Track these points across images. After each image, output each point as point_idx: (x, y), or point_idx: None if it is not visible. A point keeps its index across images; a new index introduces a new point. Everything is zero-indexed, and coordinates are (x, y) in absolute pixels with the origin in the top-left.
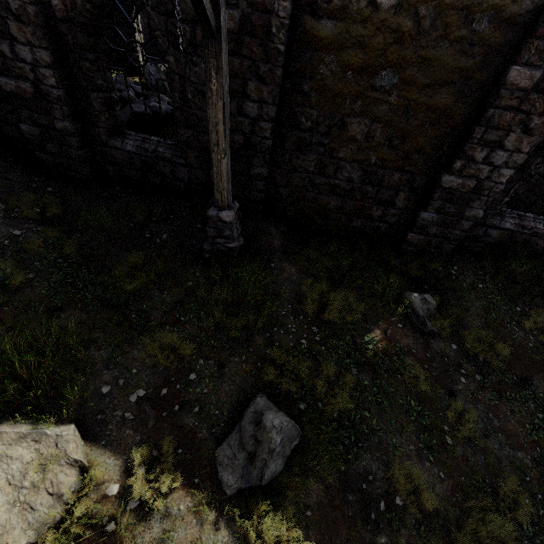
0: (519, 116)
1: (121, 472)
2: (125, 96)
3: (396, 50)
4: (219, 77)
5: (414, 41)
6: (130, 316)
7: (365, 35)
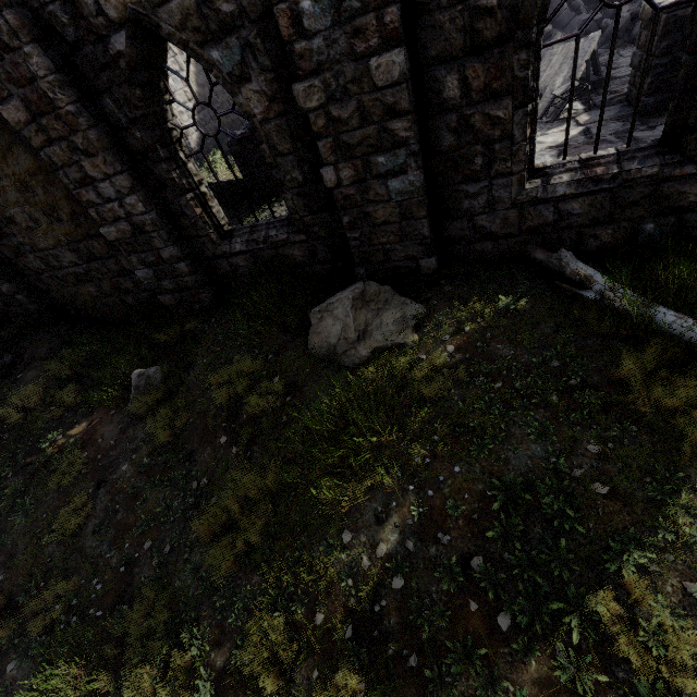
0: (64, 145)
1: None
2: None
3: None
4: None
5: None
6: None
7: None
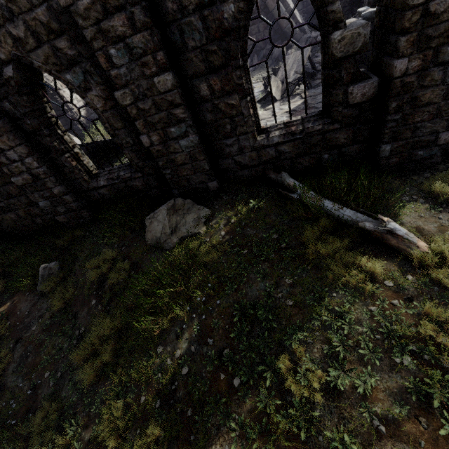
0: None
1: None
2: None
3: None
4: None
5: None
6: None
7: None
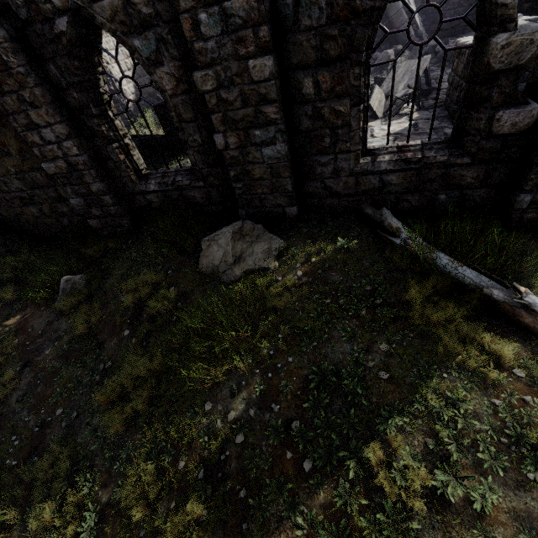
0: (14, 97)
1: None
2: None
3: None
4: None
5: None
6: None
7: None
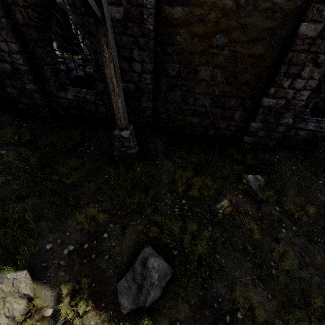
0: (310, 56)
1: (55, 300)
2: (70, 67)
3: (224, 21)
4: (109, 49)
5: (235, 14)
6: (68, 199)
7: (203, 13)
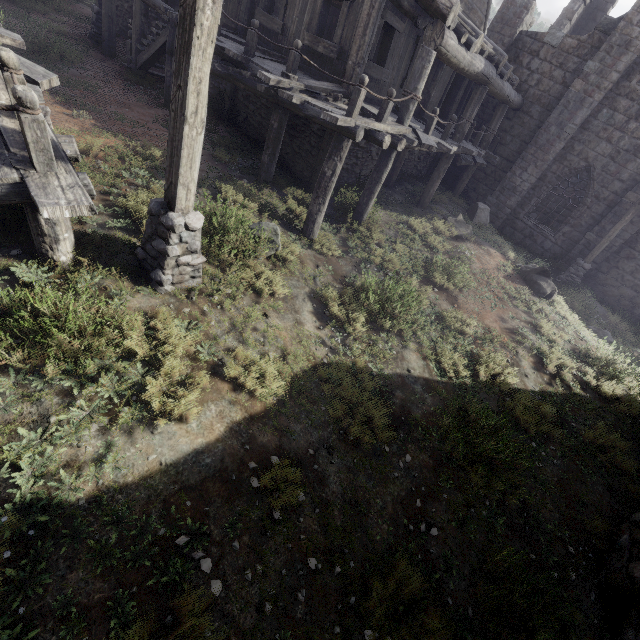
0: None
1: None
2: None
3: None
4: (632, 216)
5: None
6: None
7: None
